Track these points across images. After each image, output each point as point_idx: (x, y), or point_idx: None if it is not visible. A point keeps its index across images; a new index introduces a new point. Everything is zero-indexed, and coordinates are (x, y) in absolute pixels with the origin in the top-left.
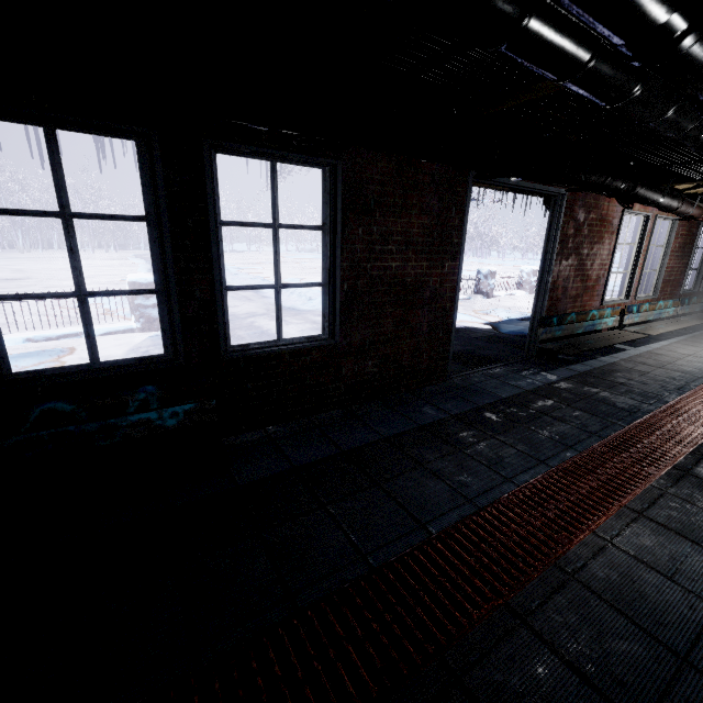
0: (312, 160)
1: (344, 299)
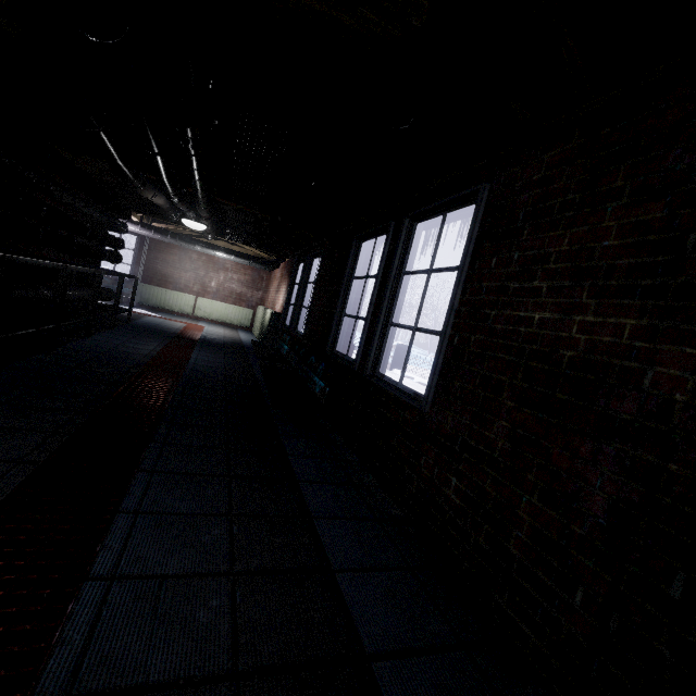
0: (463, 197)
1: (451, 356)
